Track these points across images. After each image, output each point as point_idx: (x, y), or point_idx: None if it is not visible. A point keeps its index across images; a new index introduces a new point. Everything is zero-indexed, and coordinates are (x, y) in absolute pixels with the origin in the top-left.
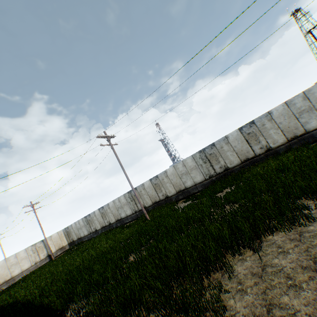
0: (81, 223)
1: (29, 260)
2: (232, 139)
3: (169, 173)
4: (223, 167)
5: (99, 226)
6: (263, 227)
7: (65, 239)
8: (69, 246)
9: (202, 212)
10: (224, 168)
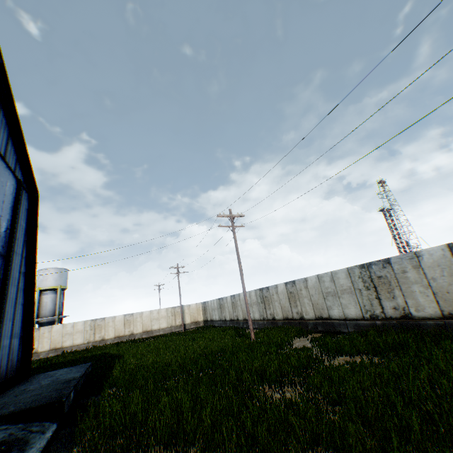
0: (215, 304)
1: (166, 321)
2: (427, 262)
3: (310, 284)
4: (399, 310)
5: (228, 316)
6: (223, 449)
7: (201, 315)
8: (203, 324)
9: (261, 372)
10: (402, 312)
